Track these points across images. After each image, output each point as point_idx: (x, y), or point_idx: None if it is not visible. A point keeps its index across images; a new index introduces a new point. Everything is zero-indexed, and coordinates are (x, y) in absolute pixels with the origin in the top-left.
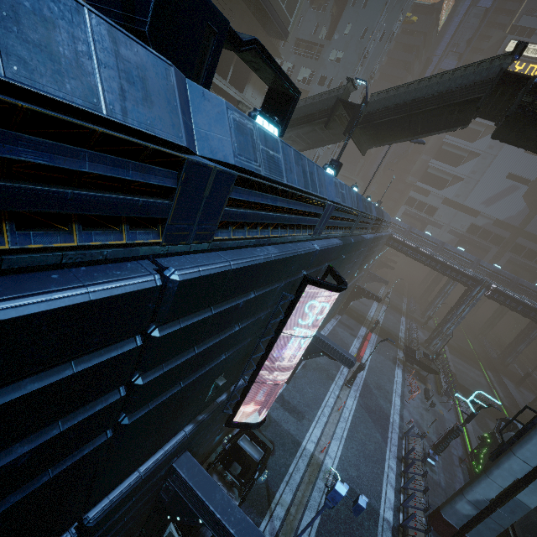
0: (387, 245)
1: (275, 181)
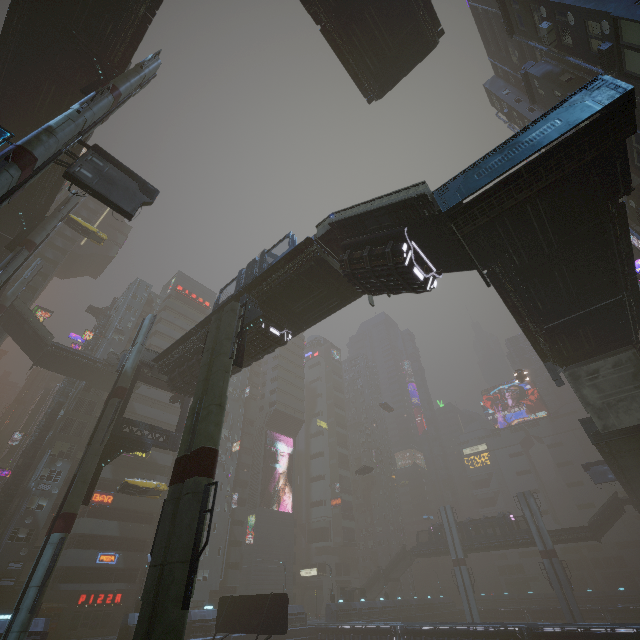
0: None
1: (366, 607)
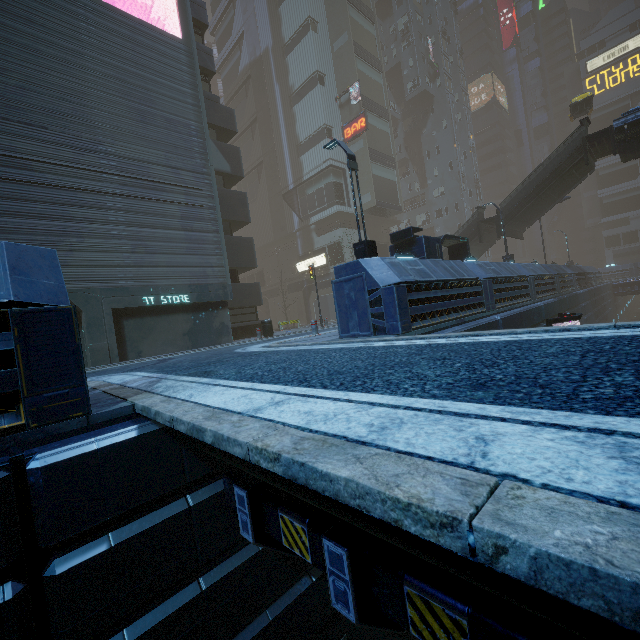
0: (617, 295)
1: (500, 277)
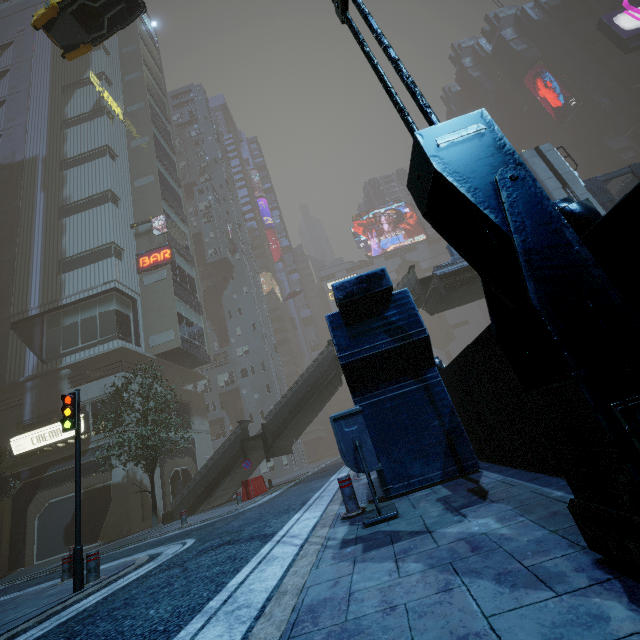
0: None
1: None
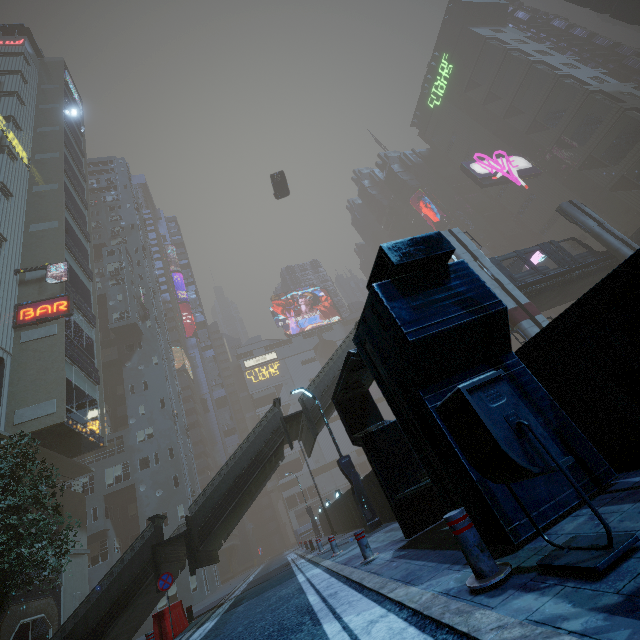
0: None
1: None
